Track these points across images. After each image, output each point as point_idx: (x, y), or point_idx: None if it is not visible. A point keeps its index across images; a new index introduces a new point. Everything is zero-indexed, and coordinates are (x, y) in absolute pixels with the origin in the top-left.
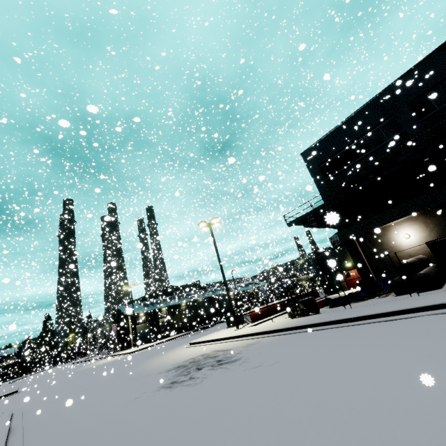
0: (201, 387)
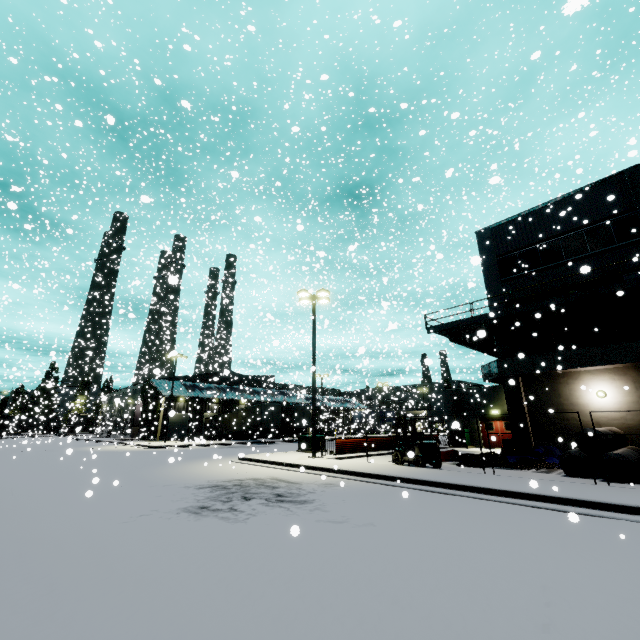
0: (245, 529)
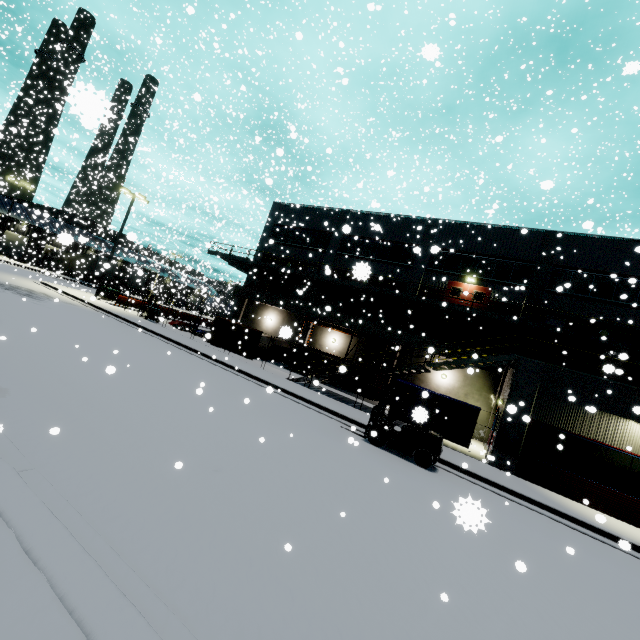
0: None
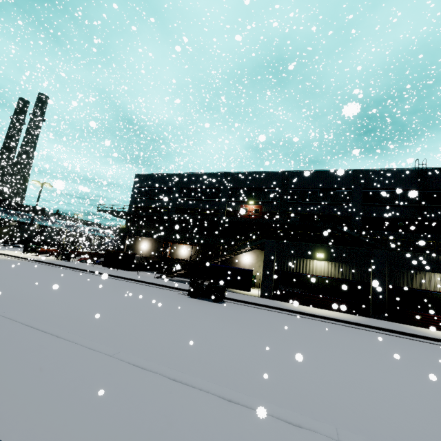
0: None
